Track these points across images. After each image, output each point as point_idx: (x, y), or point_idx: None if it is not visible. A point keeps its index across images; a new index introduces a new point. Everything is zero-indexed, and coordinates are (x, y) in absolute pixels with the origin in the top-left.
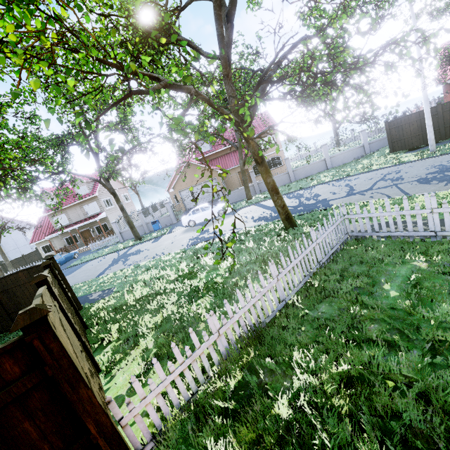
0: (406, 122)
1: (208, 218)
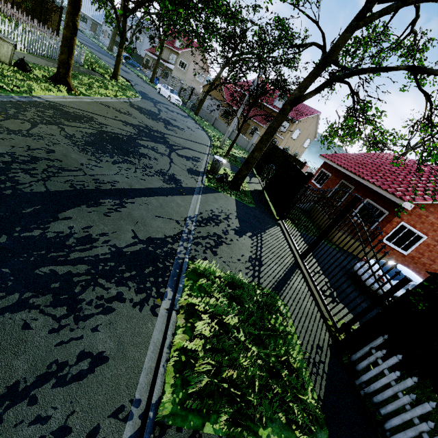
0: None
1: (164, 94)
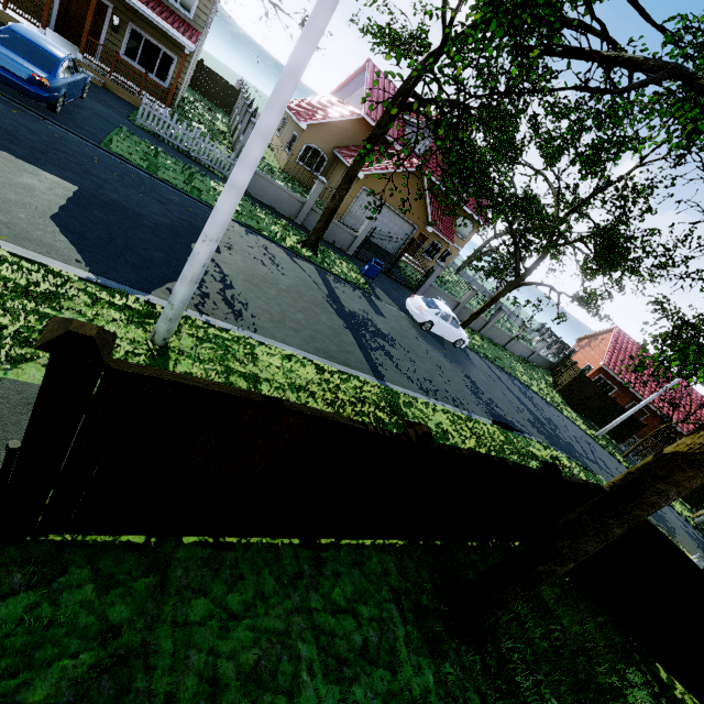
0: (589, 386)
1: (445, 336)
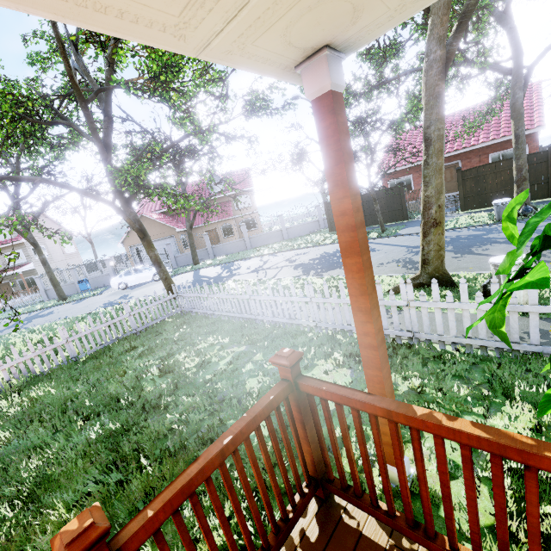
0: None
1: (141, 281)
